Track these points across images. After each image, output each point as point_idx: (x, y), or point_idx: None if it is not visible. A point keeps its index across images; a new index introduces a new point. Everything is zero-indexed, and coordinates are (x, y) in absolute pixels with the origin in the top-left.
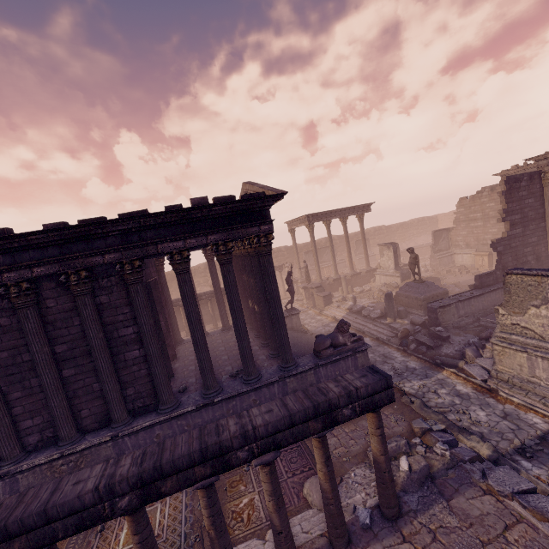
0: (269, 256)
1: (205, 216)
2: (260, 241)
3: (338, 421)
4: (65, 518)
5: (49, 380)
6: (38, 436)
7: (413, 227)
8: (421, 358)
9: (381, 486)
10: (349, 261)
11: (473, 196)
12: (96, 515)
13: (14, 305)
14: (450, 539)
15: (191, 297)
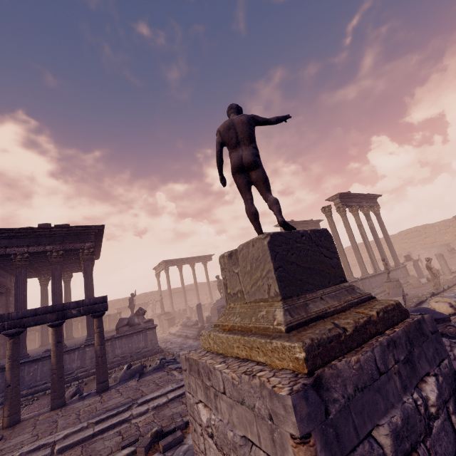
0: (89, 262)
1: (47, 234)
2: (84, 252)
3: (67, 316)
4: None
5: None
6: None
7: None
8: None
9: (96, 368)
10: (197, 295)
11: None
12: None
13: None
14: (125, 389)
15: (23, 284)
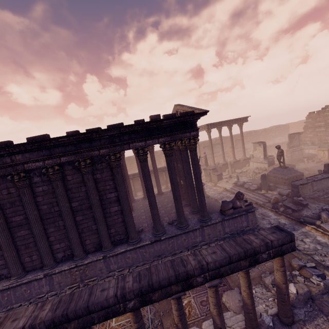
0: (195, 151)
1: (158, 126)
2: (190, 142)
3: (259, 261)
4: (98, 311)
5: (69, 222)
6: (62, 253)
7: (272, 131)
8: (289, 217)
9: (281, 303)
10: (232, 153)
11: (318, 111)
12: (115, 311)
13: (50, 179)
14: None
15: (148, 176)
